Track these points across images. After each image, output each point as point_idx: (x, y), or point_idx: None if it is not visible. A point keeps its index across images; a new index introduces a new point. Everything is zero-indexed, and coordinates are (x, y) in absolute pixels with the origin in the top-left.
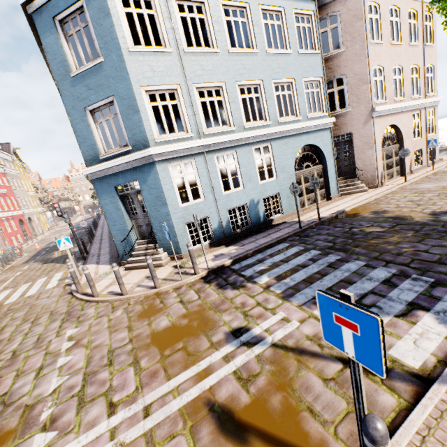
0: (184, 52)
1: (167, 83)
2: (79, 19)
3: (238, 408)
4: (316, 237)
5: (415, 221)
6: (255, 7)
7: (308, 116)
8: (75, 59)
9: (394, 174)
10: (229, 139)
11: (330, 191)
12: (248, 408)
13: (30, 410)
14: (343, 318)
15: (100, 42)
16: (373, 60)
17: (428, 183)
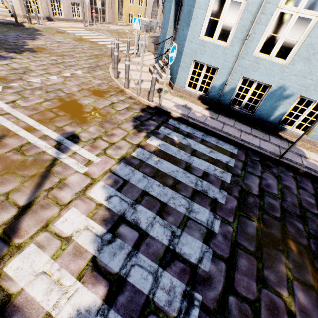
0: None
1: None
2: None
3: None
4: (267, 176)
5: None
6: None
7: None
8: None
9: None
10: None
11: None
12: None
13: (18, 80)
14: None
15: None
16: None
17: None
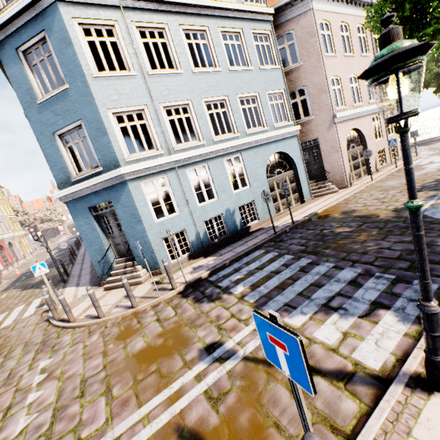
0: (148, 75)
1: (134, 104)
2: (42, 49)
3: (207, 431)
4: (290, 242)
5: (379, 219)
6: (214, 30)
7: (274, 126)
8: (40, 87)
9: (361, 173)
10: (199, 153)
11: (303, 195)
12: (216, 430)
13: None
14: (275, 338)
15: (64, 70)
16: (329, 71)
17: (392, 180)
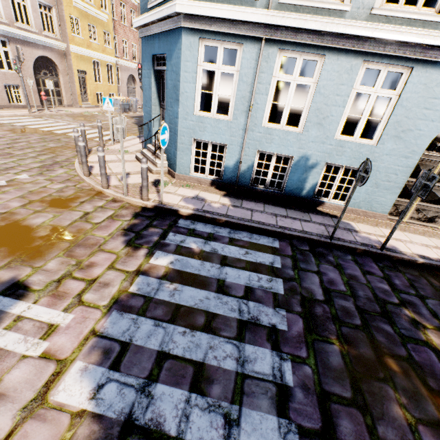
0: None
1: None
2: None
3: None
4: (326, 269)
5: None
6: None
7: None
8: None
9: None
10: (318, 26)
11: None
12: None
13: None
14: None
15: None
16: None
17: None
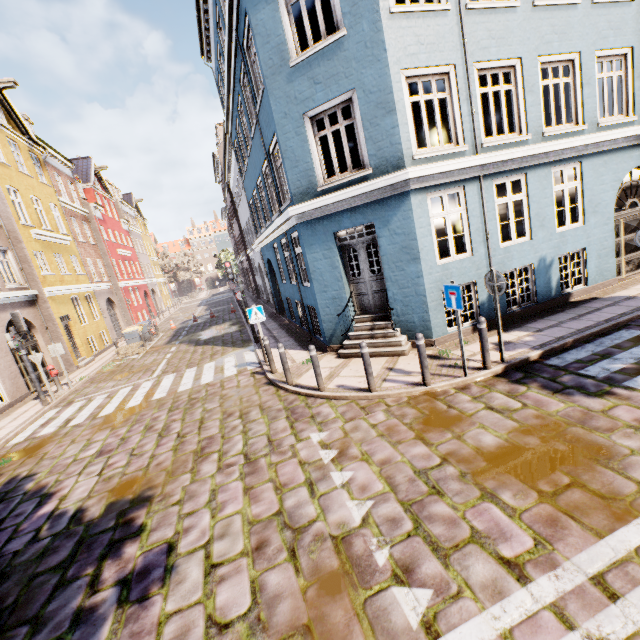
0: (465, 10)
1: (438, 63)
2: None
3: None
4: None
5: None
6: None
7: None
8: (296, 40)
9: None
10: (522, 154)
11: None
12: None
13: (345, 545)
14: None
15: (344, 5)
16: None
17: None
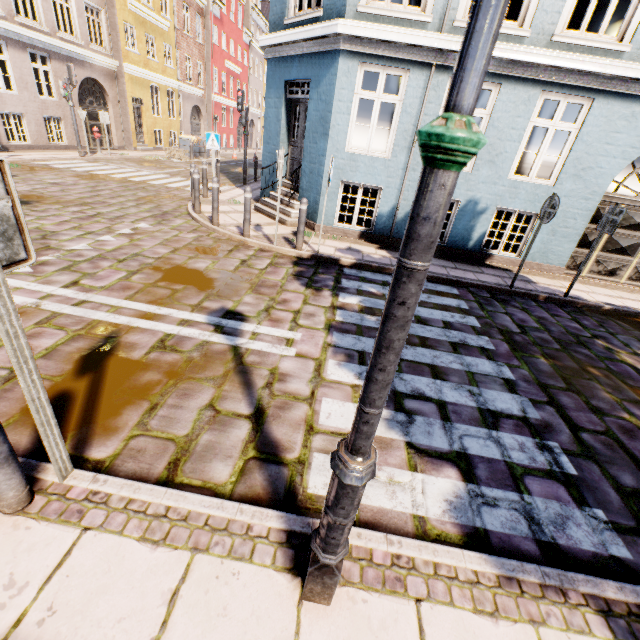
0: None
1: None
2: None
3: (120, 355)
4: (513, 311)
5: None
6: None
7: None
8: None
9: None
10: (496, 53)
11: None
12: (125, 361)
13: (45, 249)
14: None
15: None
16: None
17: None
